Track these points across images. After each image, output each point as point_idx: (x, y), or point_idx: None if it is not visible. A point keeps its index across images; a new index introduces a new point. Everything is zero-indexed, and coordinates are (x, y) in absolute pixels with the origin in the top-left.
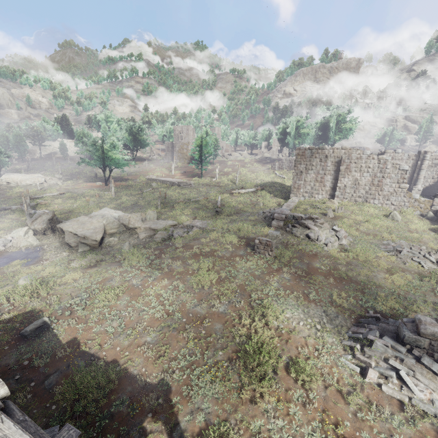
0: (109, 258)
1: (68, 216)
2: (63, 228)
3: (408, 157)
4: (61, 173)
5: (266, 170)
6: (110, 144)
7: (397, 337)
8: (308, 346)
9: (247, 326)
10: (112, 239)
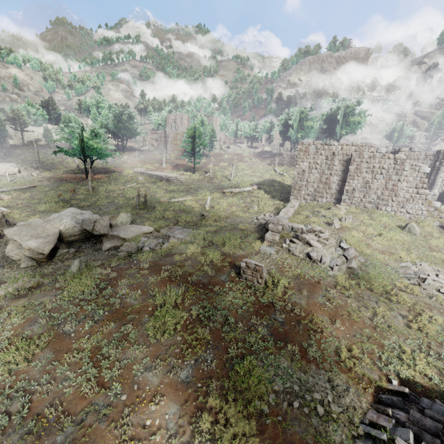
0: (49, 282)
1: (30, 216)
2: (8, 235)
3: (426, 157)
4: (40, 162)
5: (265, 166)
6: (91, 131)
7: None
8: None
9: (215, 410)
10: (66, 252)
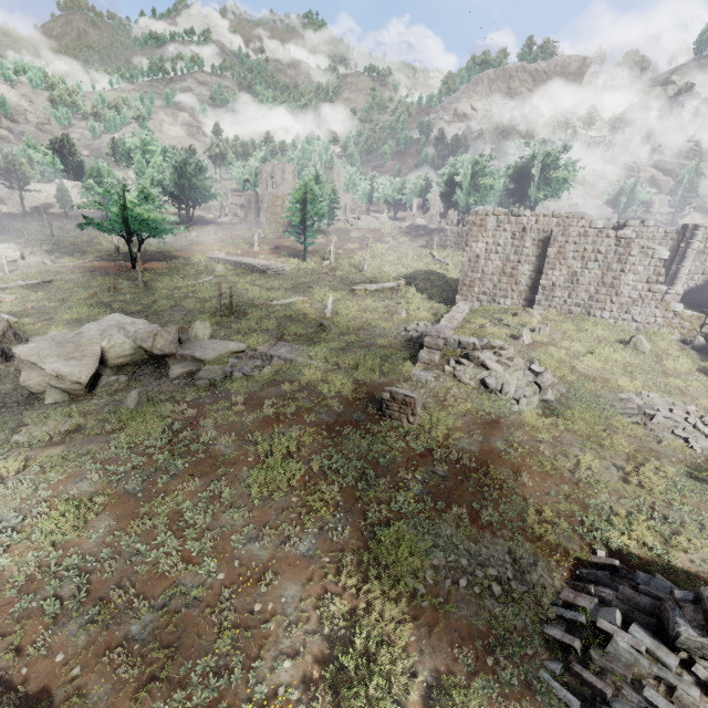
0: (95, 423)
1: (49, 327)
2: (21, 355)
3: (665, 235)
4: (54, 243)
5: (417, 249)
6: (138, 191)
7: (659, 627)
8: (475, 640)
9: (351, 591)
10: (114, 380)
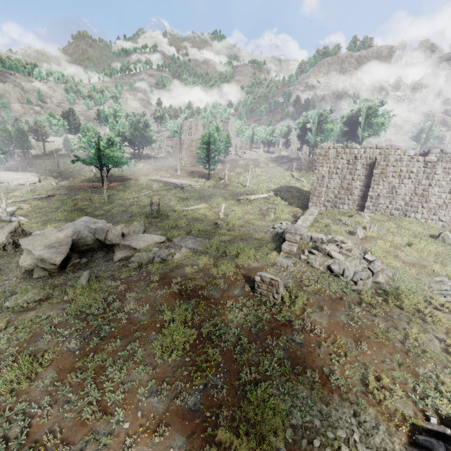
0: (59, 294)
1: (46, 225)
2: (23, 244)
3: None
4: (59, 172)
5: (282, 171)
6: (107, 140)
7: None
8: None
9: (225, 446)
10: (78, 262)
